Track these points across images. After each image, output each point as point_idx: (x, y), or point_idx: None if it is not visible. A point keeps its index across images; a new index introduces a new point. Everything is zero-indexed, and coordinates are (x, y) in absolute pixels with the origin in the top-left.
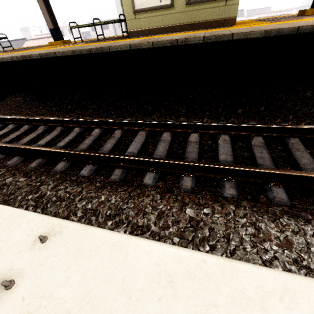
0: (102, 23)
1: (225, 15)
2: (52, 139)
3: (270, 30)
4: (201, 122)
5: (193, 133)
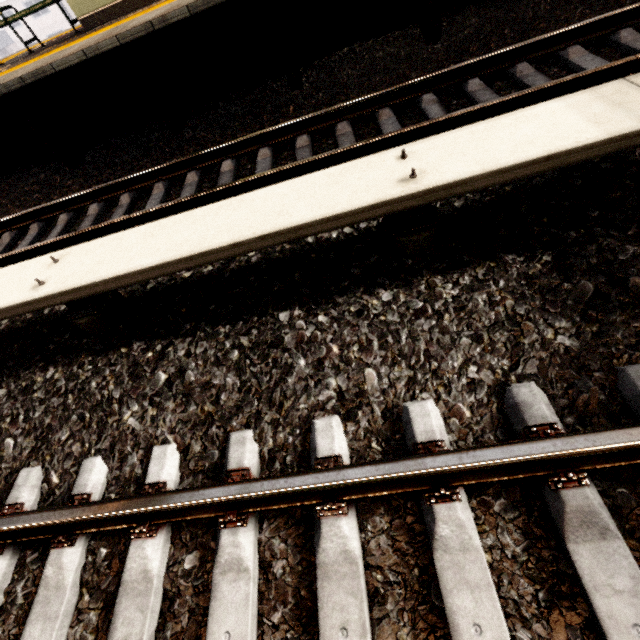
0: (23, 15)
1: None
2: (32, 242)
3: None
4: (230, 142)
5: (225, 161)
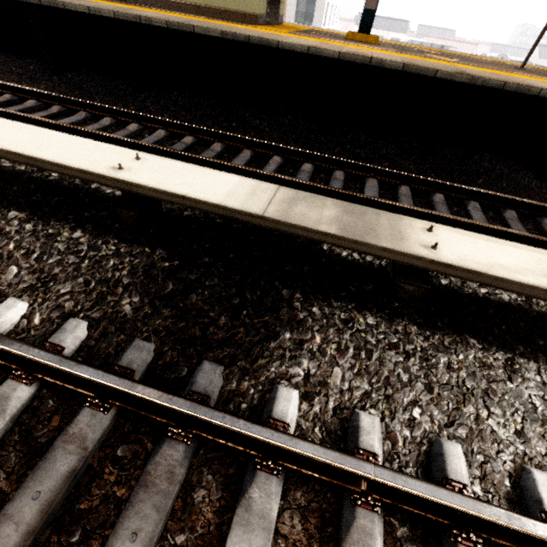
0: None
1: (245, 9)
2: None
3: (226, 32)
4: (145, 114)
5: (134, 123)
